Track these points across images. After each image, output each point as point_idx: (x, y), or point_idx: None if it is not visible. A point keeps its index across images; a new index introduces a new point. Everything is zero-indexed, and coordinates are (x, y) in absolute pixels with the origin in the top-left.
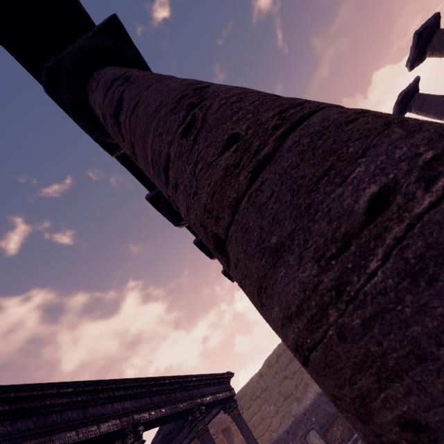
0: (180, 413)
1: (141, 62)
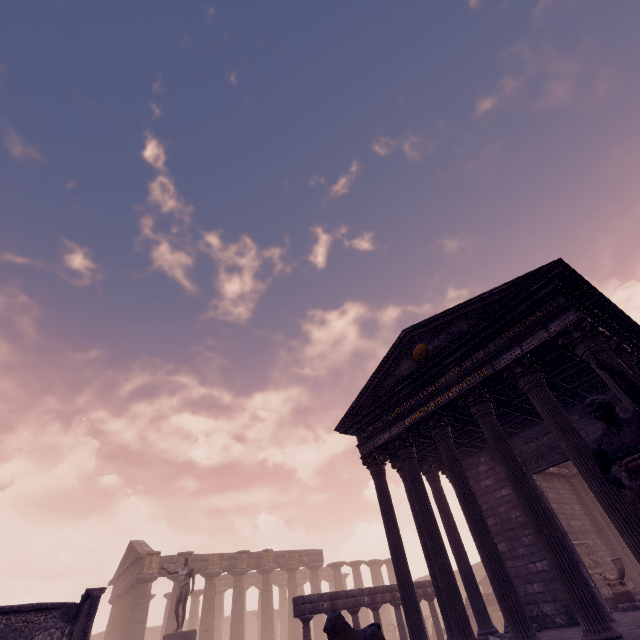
0: None
1: None
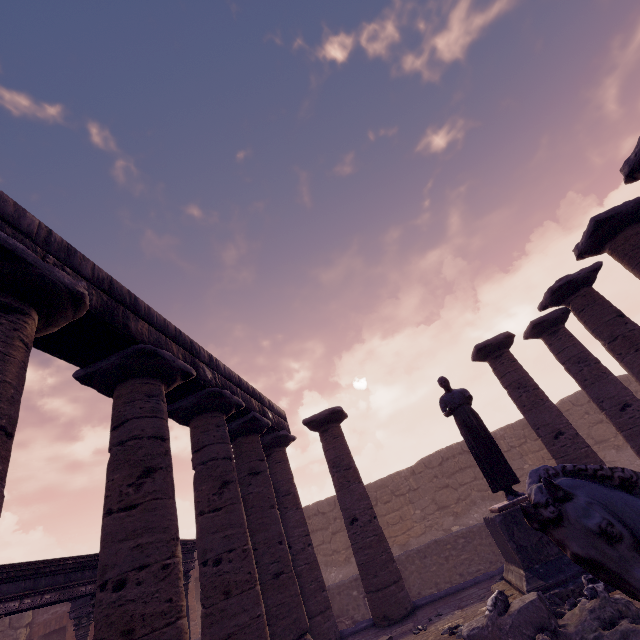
0: (80, 596)
1: (32, 277)
